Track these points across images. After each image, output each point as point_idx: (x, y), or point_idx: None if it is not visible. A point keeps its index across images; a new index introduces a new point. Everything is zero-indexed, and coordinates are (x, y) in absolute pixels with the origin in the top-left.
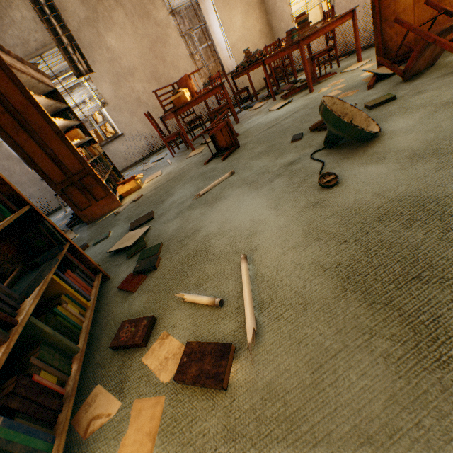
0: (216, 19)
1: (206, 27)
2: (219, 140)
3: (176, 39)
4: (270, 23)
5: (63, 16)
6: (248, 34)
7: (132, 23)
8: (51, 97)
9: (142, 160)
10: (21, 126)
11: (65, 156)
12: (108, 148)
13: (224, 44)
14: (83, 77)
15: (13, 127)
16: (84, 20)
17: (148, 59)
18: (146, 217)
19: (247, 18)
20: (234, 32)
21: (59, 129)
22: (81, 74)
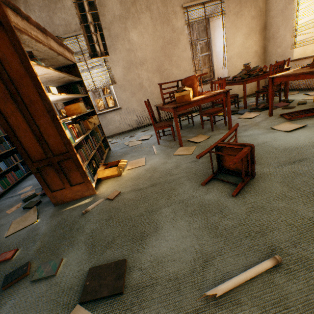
0: (222, 35)
1: (209, 40)
2: (225, 159)
3: (185, 44)
4: (266, 46)
5: (102, 10)
6: (244, 52)
7: (154, 25)
8: (69, 69)
9: (129, 131)
10: (11, 95)
11: (50, 135)
12: (106, 116)
13: (221, 56)
14: (97, 58)
15: (3, 94)
16: (118, 16)
17: (158, 55)
18: (113, 279)
19: (247, 39)
20: (233, 48)
21: (52, 107)
22: (96, 55)
